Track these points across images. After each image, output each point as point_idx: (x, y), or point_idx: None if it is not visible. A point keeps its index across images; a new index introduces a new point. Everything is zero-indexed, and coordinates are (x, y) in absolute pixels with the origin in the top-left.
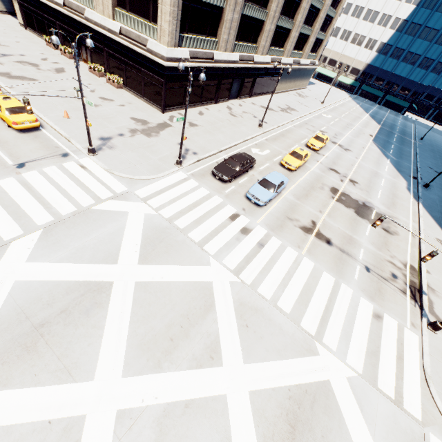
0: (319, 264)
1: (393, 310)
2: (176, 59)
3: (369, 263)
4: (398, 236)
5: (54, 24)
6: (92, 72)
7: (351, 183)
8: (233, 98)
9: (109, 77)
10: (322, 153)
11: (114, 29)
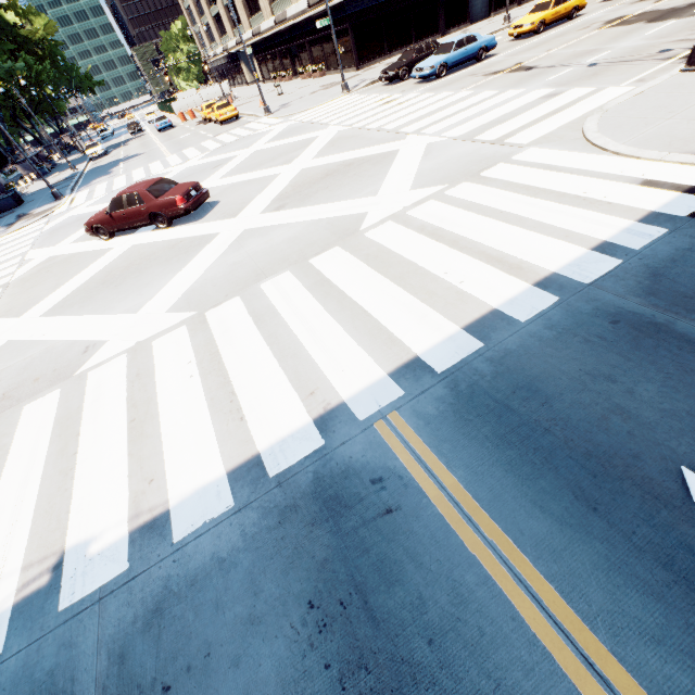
0: (484, 90)
1: (603, 82)
2: None
3: (605, 59)
4: None
5: (276, 56)
6: (302, 79)
7: None
8: (482, 19)
9: (312, 69)
10: None
11: (305, 7)
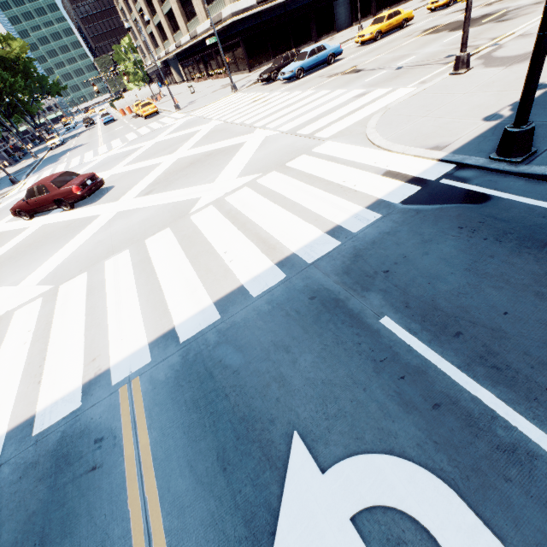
0: (322, 89)
1: (399, 83)
2: (242, 11)
3: (409, 63)
4: (527, 15)
5: (194, 62)
6: (213, 79)
7: (485, 6)
8: (347, 28)
9: (218, 72)
10: (455, 5)
11: (208, 26)
